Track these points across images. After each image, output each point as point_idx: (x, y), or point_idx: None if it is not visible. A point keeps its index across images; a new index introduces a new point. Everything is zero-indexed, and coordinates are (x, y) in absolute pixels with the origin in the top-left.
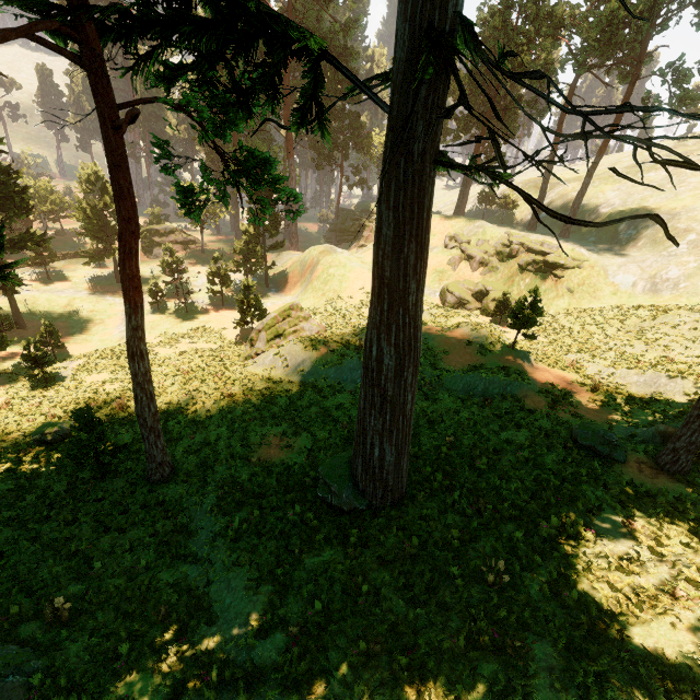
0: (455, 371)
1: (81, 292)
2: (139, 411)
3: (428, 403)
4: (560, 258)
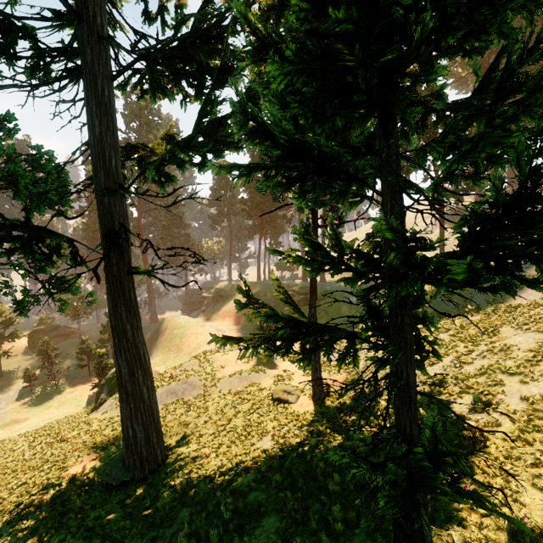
0: (225, 377)
1: None
2: None
3: (203, 402)
4: None
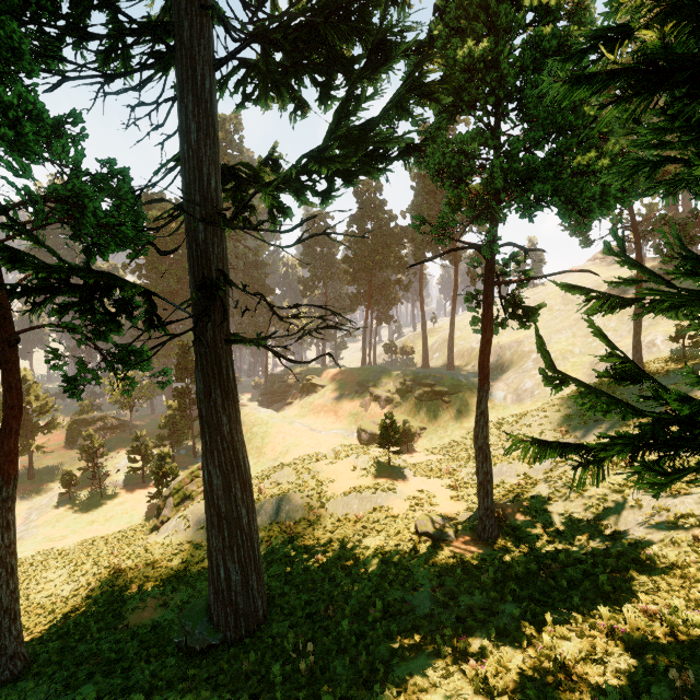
0: (337, 495)
1: None
2: None
3: (310, 530)
4: (444, 386)
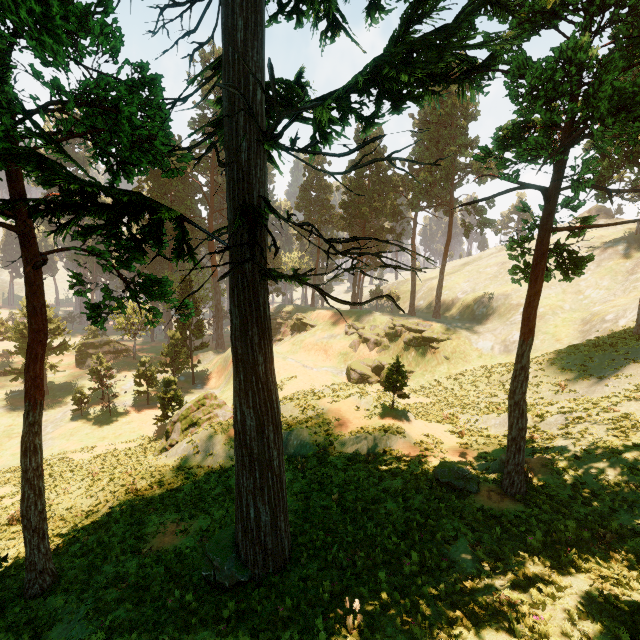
0: (345, 434)
1: (3, 408)
2: (24, 511)
3: (320, 467)
4: (433, 333)
